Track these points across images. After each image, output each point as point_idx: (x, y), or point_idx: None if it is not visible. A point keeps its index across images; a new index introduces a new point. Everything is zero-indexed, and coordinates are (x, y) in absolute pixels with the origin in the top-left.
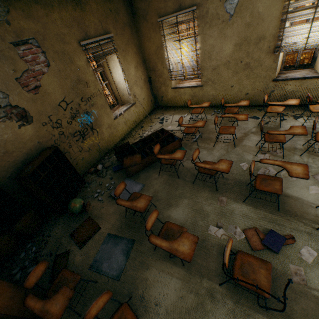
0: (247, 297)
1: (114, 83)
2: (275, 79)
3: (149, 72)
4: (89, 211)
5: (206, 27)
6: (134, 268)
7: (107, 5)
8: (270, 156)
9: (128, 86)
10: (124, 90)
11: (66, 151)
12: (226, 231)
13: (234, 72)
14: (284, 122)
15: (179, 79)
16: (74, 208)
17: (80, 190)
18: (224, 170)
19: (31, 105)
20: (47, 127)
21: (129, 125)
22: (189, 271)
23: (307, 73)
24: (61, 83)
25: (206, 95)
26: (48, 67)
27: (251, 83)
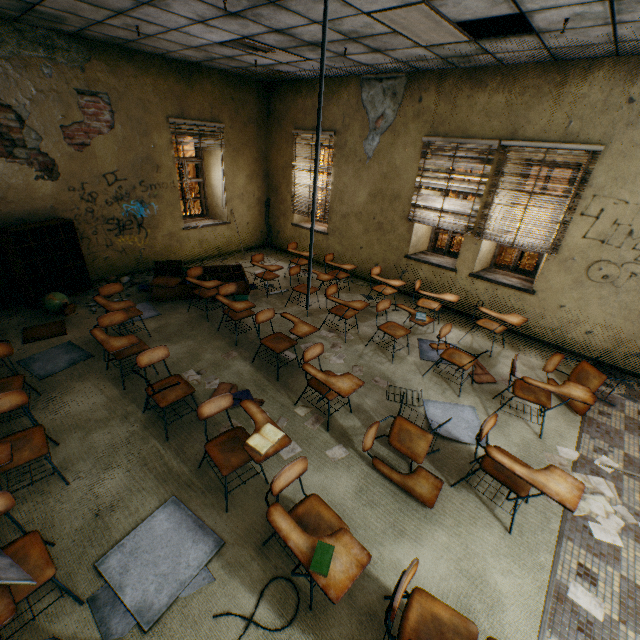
0: (160, 428)
1: (210, 186)
2: (409, 255)
3: (271, 192)
4: (69, 316)
5: (342, 161)
6: (69, 376)
7: (231, 92)
8: (334, 336)
9: (227, 196)
10: (220, 200)
11: (87, 236)
12: (203, 379)
13: (365, 228)
14: (394, 313)
15: (302, 215)
16: (50, 301)
17: (78, 293)
18: (236, 309)
19: (66, 161)
20: (74, 194)
21: (207, 249)
22: (125, 395)
23: (447, 262)
24: (120, 153)
25: (330, 250)
26: (110, 129)
27: (382, 252)
